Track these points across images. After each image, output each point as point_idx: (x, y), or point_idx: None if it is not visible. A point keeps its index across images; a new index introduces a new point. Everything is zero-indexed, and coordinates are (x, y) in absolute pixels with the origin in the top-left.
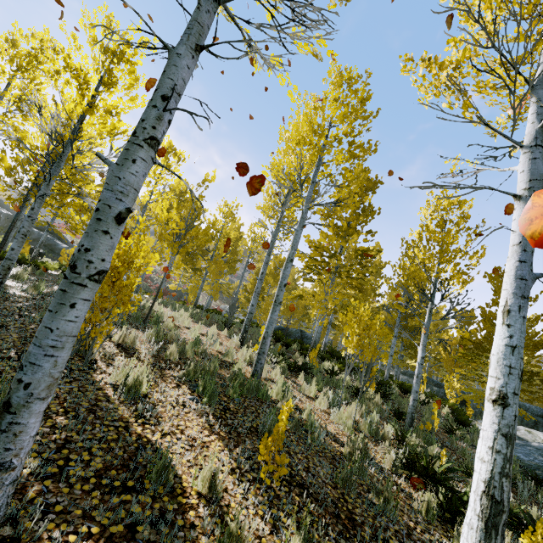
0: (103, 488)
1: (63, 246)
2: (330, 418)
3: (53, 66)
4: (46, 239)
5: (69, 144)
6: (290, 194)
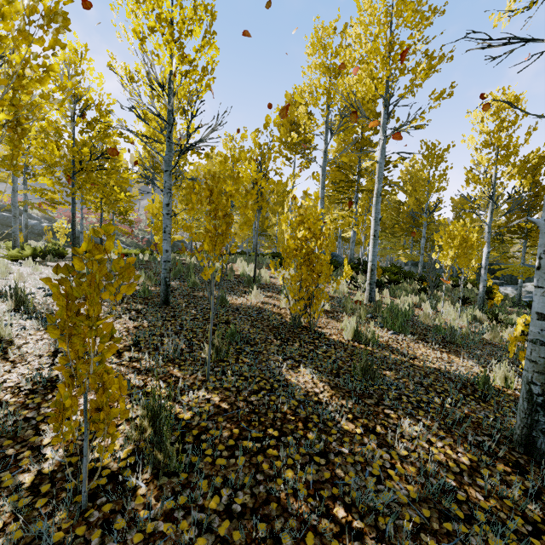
0: (477, 400)
1: (32, 223)
2: (443, 318)
3: (136, 20)
4: (9, 219)
5: (171, 121)
6: (341, 120)
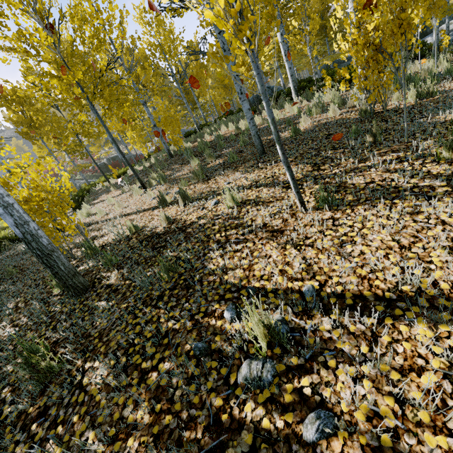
0: None
1: None
2: None
3: None
4: None
5: None
6: None
